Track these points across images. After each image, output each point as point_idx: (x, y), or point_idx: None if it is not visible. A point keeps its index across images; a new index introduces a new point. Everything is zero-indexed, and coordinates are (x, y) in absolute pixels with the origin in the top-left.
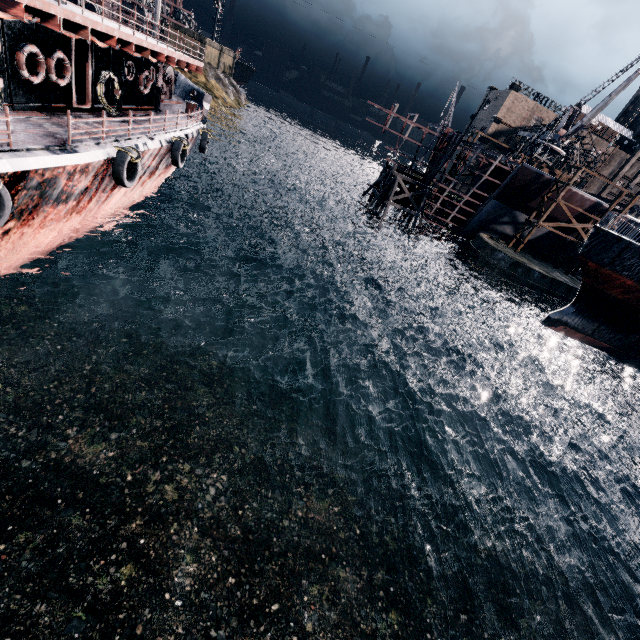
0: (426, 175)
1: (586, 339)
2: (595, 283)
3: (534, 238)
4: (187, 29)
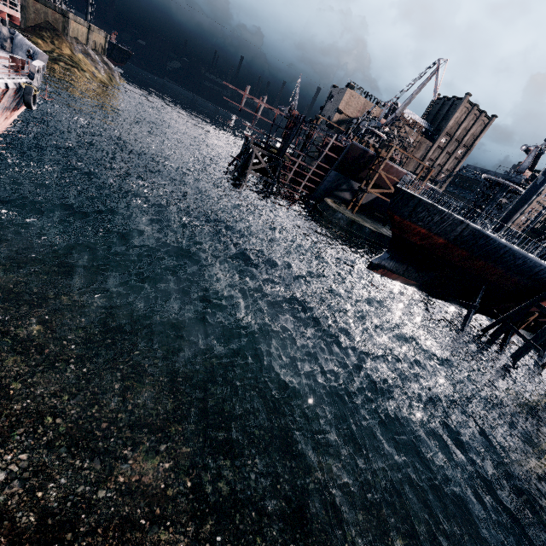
0: (280, 149)
1: (400, 278)
2: (401, 233)
3: (367, 202)
4: (47, 1)
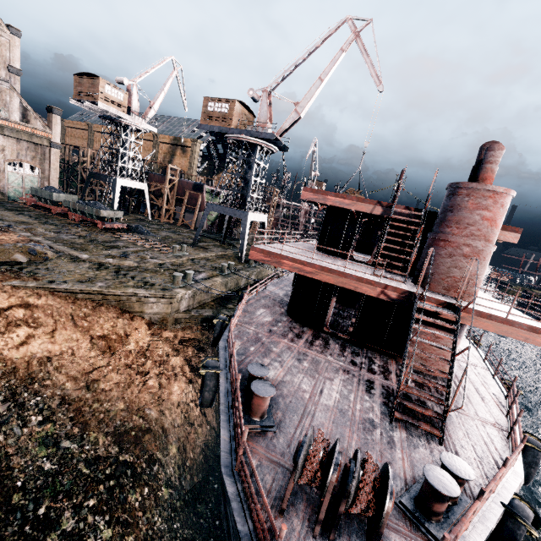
0: None
1: None
2: None
3: None
4: None
